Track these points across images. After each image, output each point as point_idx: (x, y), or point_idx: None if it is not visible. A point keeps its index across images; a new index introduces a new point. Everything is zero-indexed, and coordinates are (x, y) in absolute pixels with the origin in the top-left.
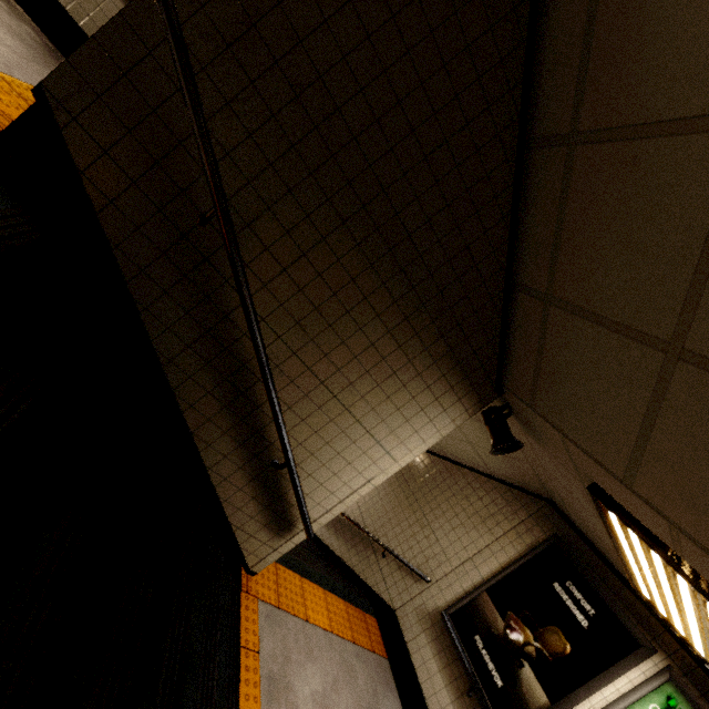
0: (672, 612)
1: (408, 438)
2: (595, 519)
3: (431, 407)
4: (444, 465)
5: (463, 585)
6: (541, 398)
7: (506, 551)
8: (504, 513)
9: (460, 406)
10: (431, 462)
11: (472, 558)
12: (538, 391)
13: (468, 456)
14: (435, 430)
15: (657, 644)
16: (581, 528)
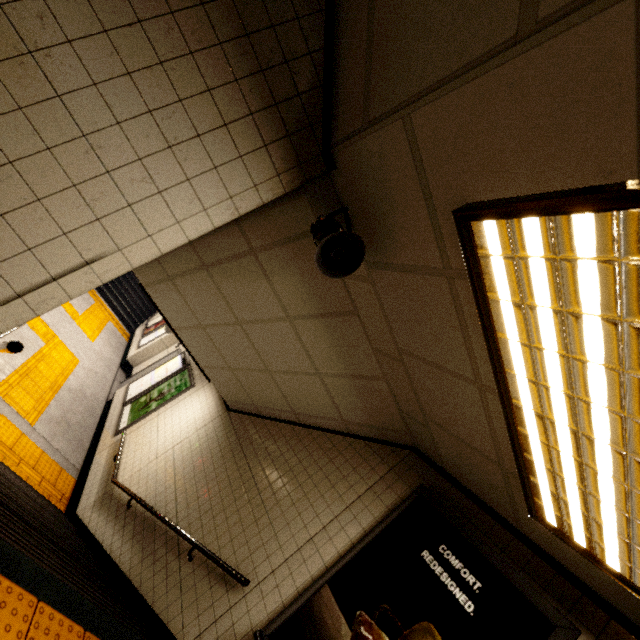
0: (605, 500)
1: (172, 188)
2: (469, 383)
3: (216, 137)
4: (294, 431)
5: (297, 581)
6: (376, 86)
7: (360, 519)
8: (360, 472)
9: (267, 160)
10: (279, 430)
11: (314, 538)
12: (373, 79)
13: (319, 406)
14: (226, 193)
15: (576, 619)
16: (452, 467)
